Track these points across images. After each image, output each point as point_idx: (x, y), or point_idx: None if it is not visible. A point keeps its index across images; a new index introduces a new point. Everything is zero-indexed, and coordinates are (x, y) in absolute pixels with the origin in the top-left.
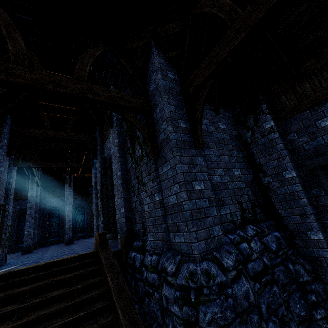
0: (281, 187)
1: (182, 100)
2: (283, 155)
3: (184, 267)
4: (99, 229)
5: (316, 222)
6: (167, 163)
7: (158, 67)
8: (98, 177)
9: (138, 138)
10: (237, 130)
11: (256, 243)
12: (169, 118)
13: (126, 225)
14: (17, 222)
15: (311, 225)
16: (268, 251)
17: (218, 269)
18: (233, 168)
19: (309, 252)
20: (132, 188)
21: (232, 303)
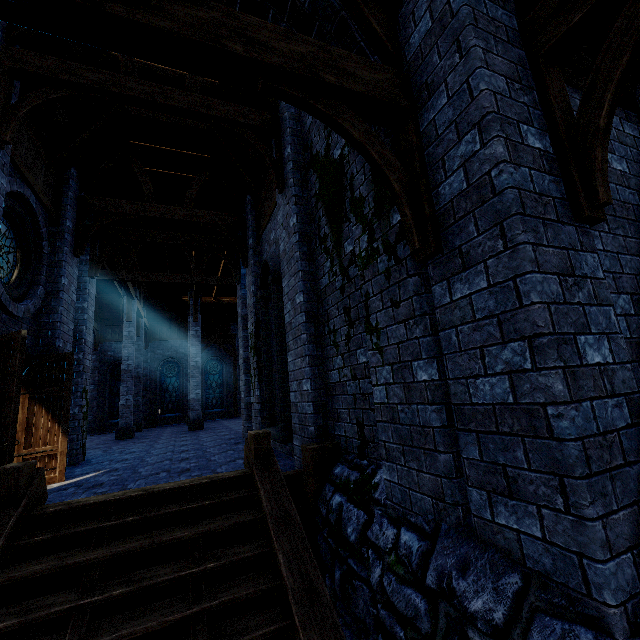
0: None
1: (526, 61)
2: None
3: (551, 634)
4: (250, 412)
5: None
6: (476, 271)
7: None
8: (250, 306)
9: (358, 203)
10: None
11: None
12: (494, 113)
13: (315, 420)
14: (109, 380)
15: None
16: None
17: None
18: None
19: None
20: (332, 337)
21: None
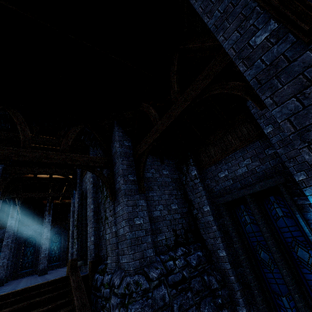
0: (202, 217)
1: (133, 160)
2: (202, 194)
3: (124, 280)
4: (73, 257)
5: (222, 243)
6: (120, 205)
7: (117, 139)
8: (76, 207)
9: None
10: (178, 174)
11: (181, 261)
12: (122, 174)
13: (95, 251)
14: None
15: (219, 245)
16: (190, 267)
17: (145, 279)
18: (172, 204)
19: (219, 266)
20: (101, 219)
21: (151, 302)
